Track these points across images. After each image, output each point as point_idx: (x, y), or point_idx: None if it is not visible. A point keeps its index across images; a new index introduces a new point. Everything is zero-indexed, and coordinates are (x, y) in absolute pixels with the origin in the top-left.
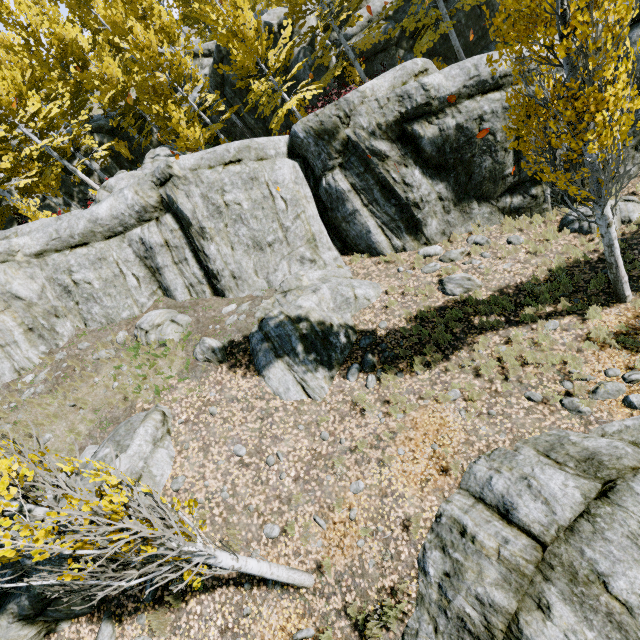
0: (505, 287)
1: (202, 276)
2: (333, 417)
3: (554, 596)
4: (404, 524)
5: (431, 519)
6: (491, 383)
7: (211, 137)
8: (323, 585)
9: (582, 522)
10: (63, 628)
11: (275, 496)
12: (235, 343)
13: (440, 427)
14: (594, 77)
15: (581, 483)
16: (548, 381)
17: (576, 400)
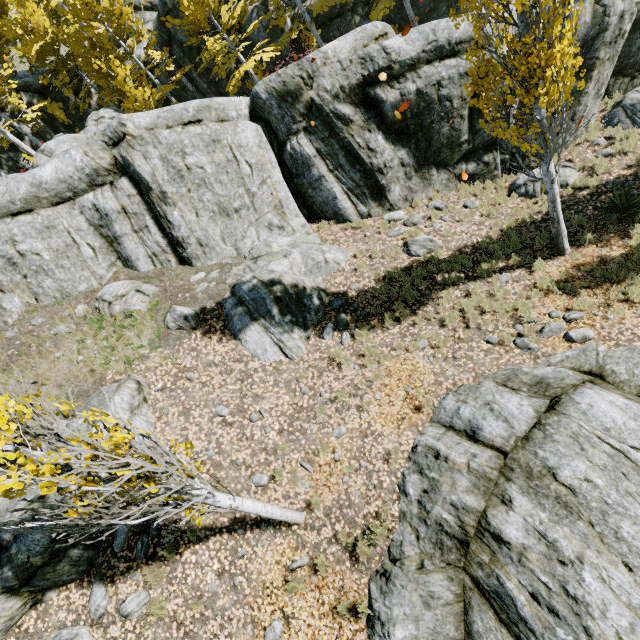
0: (463, 247)
1: (166, 244)
2: (312, 373)
3: (515, 491)
4: (384, 458)
5: (408, 450)
6: (454, 331)
7: (160, 100)
8: (313, 520)
9: (535, 431)
10: (51, 597)
11: (261, 449)
12: (208, 310)
13: (412, 372)
14: (544, 34)
15: (533, 401)
16: (503, 326)
17: (526, 339)
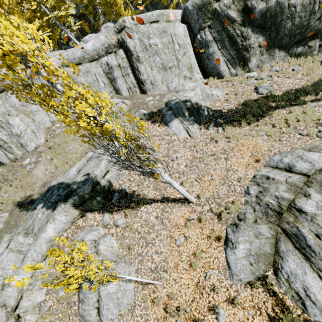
0: (290, 90)
1: (135, 83)
2: (202, 144)
3: (312, 191)
4: (238, 180)
5: (251, 178)
6: (280, 129)
7: None
8: (200, 202)
9: None
10: (88, 215)
11: (176, 172)
12: (154, 112)
13: (255, 145)
14: None
15: None
16: (310, 127)
17: None
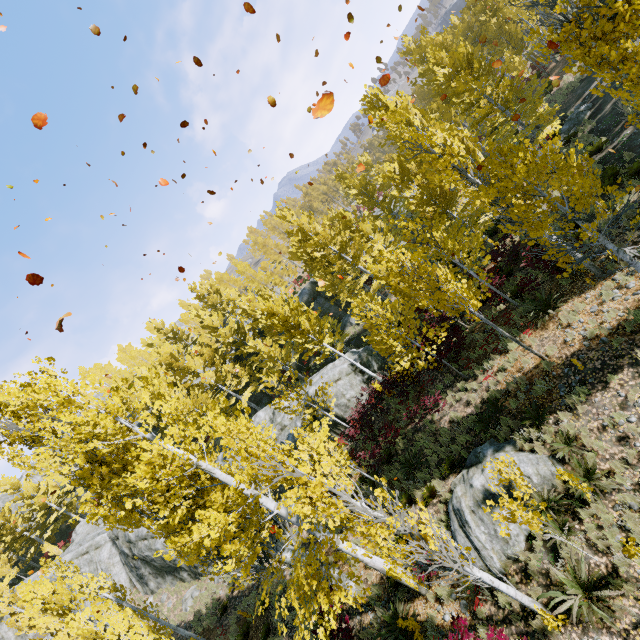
0: None
1: None
2: None
3: None
4: None
5: None
6: None
7: None
8: None
9: None
10: None
11: None
12: None
13: None
14: None
15: None
16: None
17: None
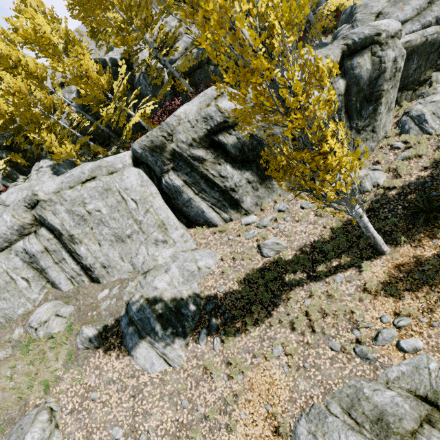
0: (303, 246)
1: (79, 269)
2: (190, 383)
3: None
4: None
5: None
6: (303, 336)
7: (84, 143)
8: None
9: None
10: None
11: None
12: (108, 327)
13: (270, 386)
14: (319, 145)
15: None
16: (343, 330)
17: (364, 348)
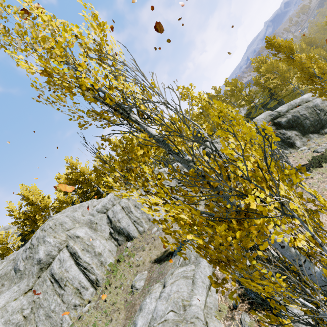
0: None
1: None
2: None
3: None
4: None
5: None
6: None
7: None
8: None
9: None
10: None
11: None
12: None
13: None
14: None
15: None
16: None
17: None
